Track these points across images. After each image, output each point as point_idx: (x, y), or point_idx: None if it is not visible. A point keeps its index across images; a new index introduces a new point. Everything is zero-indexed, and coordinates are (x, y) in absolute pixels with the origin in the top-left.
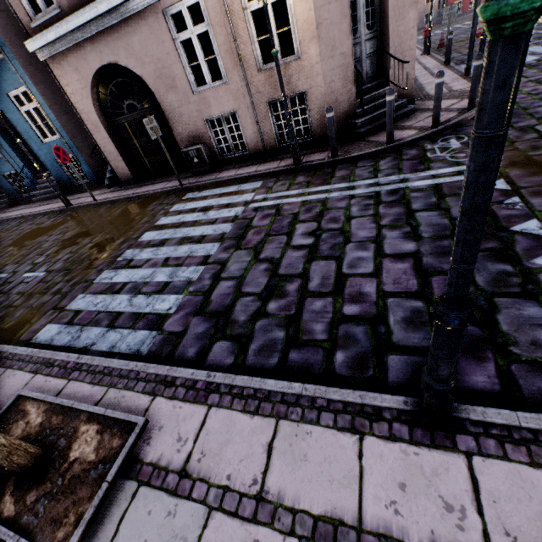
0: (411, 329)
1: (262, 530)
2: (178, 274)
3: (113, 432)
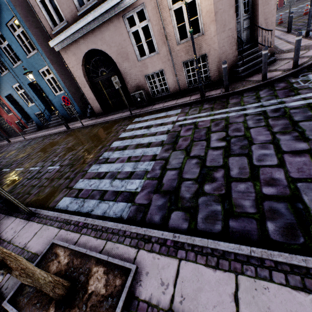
0: None
1: None
2: (138, 167)
3: (114, 273)
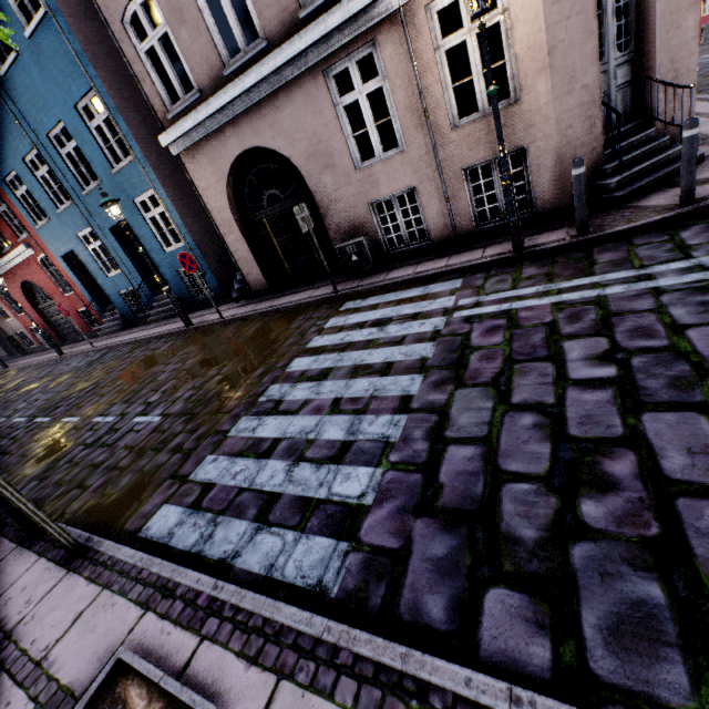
0: None
1: None
2: (362, 428)
3: None
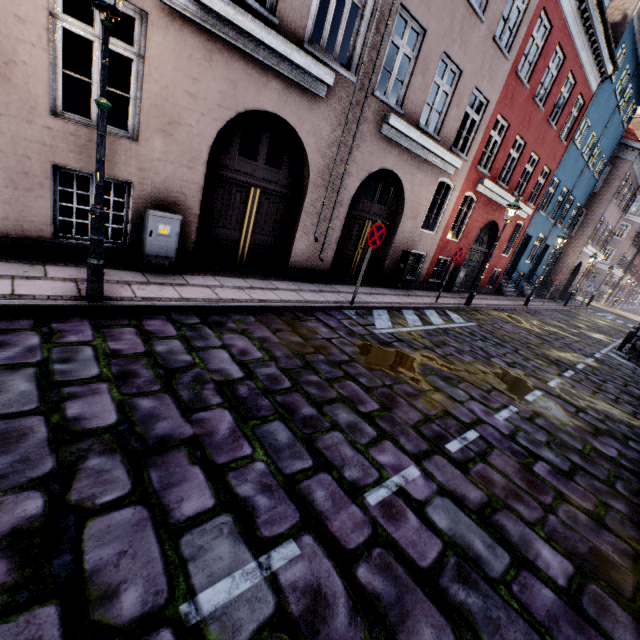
0: None
1: None
2: None
3: None
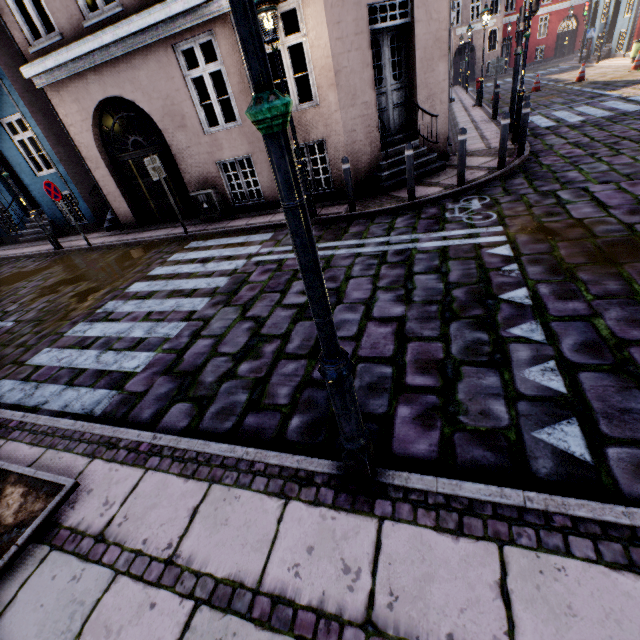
0: (372, 396)
1: (162, 593)
2: (156, 330)
3: (38, 495)
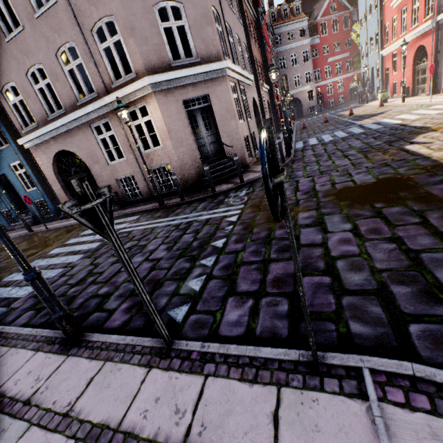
0: (117, 299)
1: None
2: (47, 274)
3: None
